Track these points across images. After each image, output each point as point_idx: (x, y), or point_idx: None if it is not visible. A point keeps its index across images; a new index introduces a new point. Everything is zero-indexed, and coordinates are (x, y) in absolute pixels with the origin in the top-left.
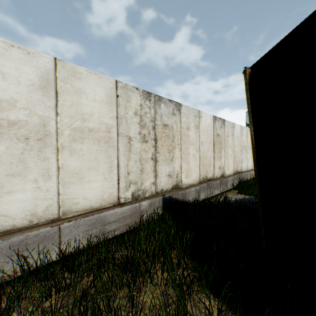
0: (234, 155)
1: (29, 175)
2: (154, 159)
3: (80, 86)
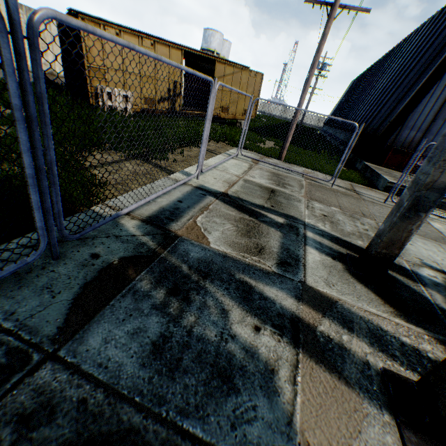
0: None
1: None
2: None
3: None
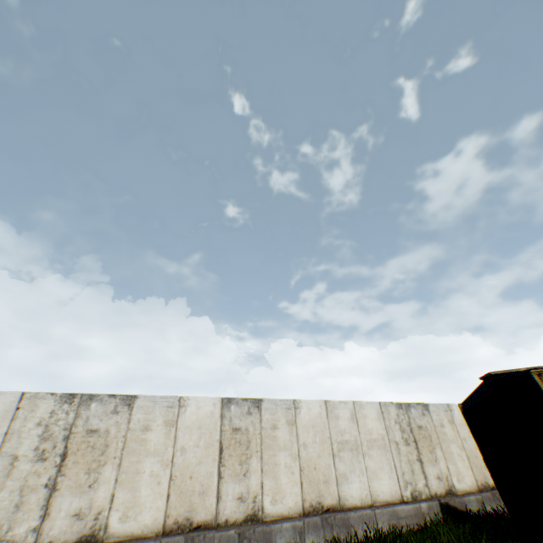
0: None
1: (356, 471)
2: (419, 459)
3: (364, 412)
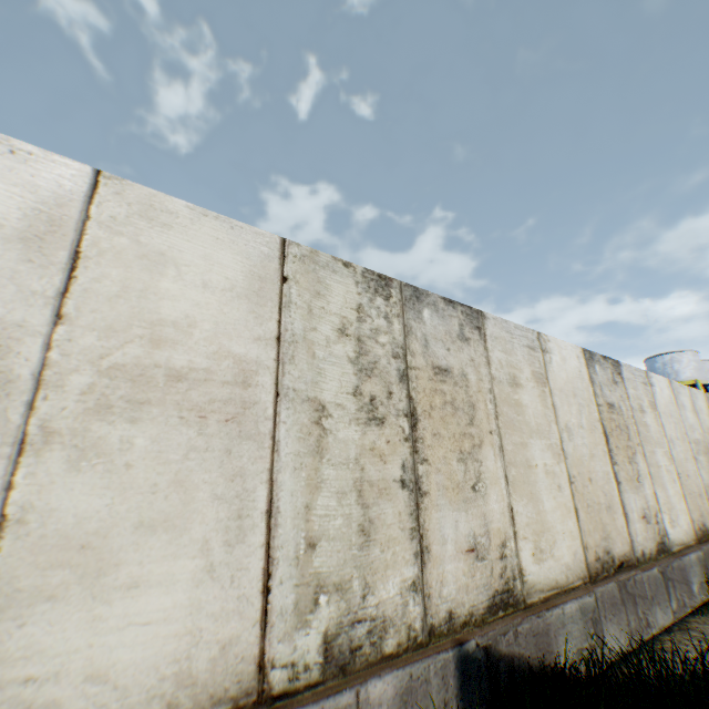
0: (676, 471)
1: None
2: (412, 484)
3: (165, 244)
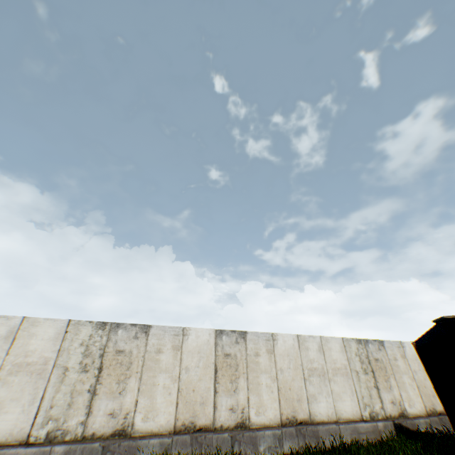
0: None
1: (323, 393)
2: (376, 386)
3: (329, 345)
